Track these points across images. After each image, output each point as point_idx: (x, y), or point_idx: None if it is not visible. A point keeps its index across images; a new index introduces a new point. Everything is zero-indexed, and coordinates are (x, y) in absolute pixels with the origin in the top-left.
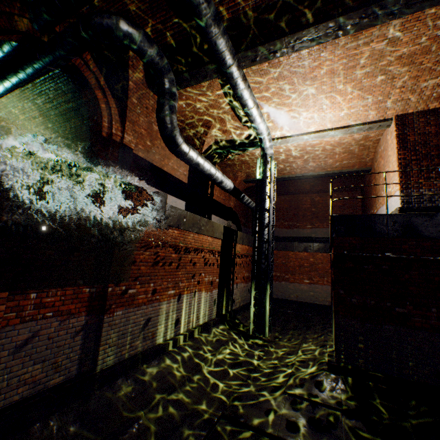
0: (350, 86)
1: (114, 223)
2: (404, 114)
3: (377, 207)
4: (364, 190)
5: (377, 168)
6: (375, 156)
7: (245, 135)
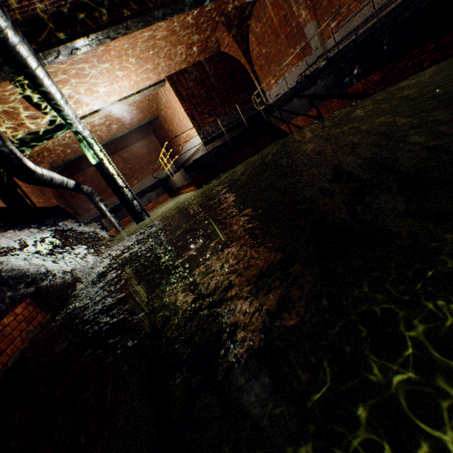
0: (133, 61)
1: (68, 272)
2: (171, 75)
3: (182, 145)
4: (158, 134)
5: (167, 116)
6: (159, 106)
7: (45, 124)
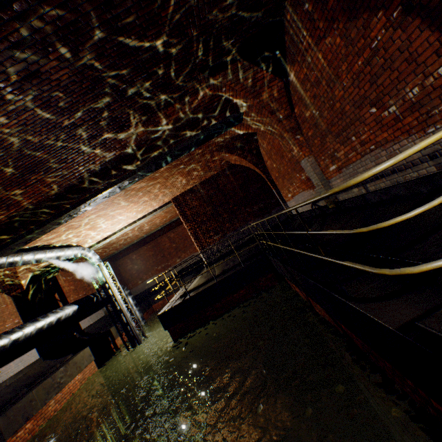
0: (123, 205)
1: None
2: (176, 196)
3: None
4: None
5: None
6: None
7: None
